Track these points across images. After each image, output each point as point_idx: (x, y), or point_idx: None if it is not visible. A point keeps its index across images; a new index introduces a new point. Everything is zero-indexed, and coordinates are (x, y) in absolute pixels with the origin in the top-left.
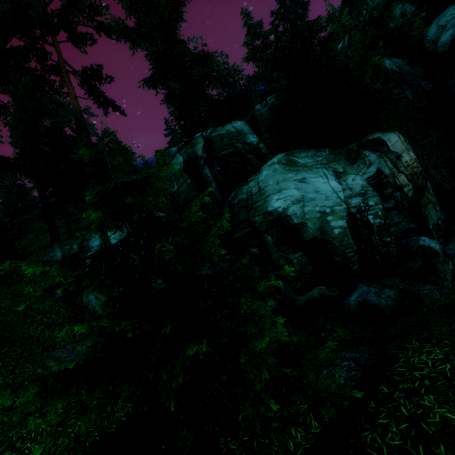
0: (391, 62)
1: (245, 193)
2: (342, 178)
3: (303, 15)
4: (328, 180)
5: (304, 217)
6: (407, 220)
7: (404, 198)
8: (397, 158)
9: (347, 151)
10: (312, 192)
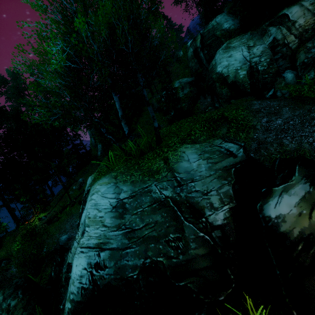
0: None
1: (211, 65)
2: (250, 49)
3: None
4: (243, 52)
5: (228, 73)
6: (286, 63)
7: (288, 50)
8: (292, 25)
9: (261, 30)
10: (233, 61)
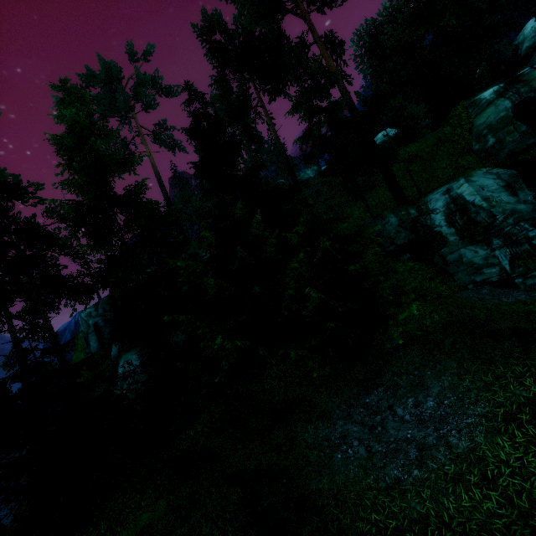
0: None
1: None
2: None
3: None
4: None
5: None
6: None
7: None
8: None
9: None
10: None
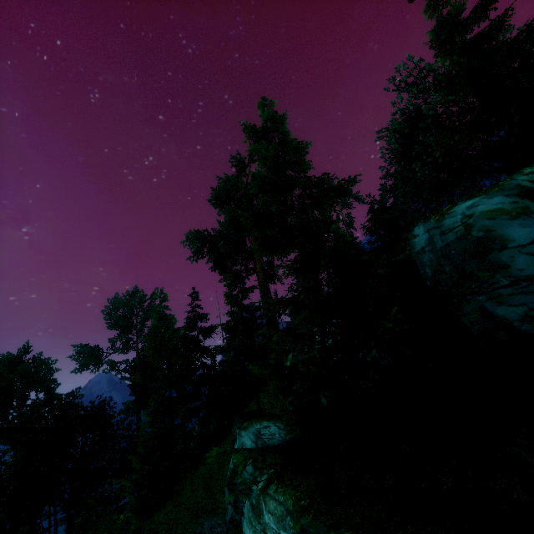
0: None
1: None
2: None
3: None
4: None
5: None
6: None
7: None
8: None
9: None
10: None
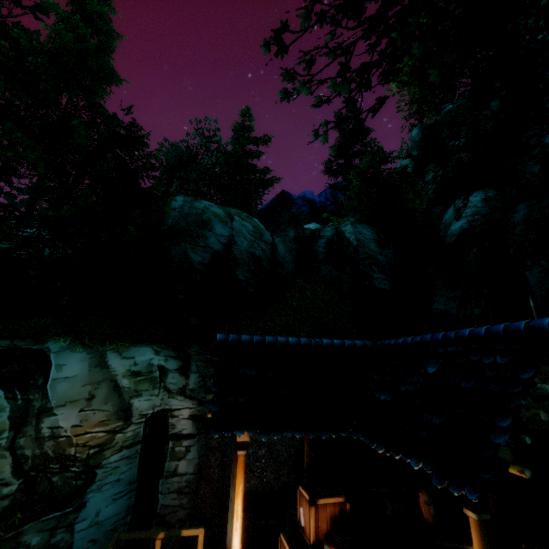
0: (353, 229)
1: None
2: None
3: (362, 142)
4: None
5: None
6: None
7: None
8: (40, 412)
9: None
10: None
